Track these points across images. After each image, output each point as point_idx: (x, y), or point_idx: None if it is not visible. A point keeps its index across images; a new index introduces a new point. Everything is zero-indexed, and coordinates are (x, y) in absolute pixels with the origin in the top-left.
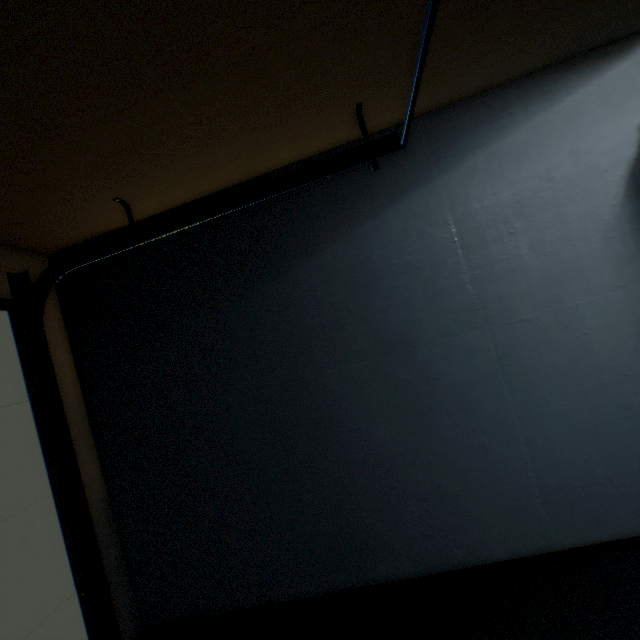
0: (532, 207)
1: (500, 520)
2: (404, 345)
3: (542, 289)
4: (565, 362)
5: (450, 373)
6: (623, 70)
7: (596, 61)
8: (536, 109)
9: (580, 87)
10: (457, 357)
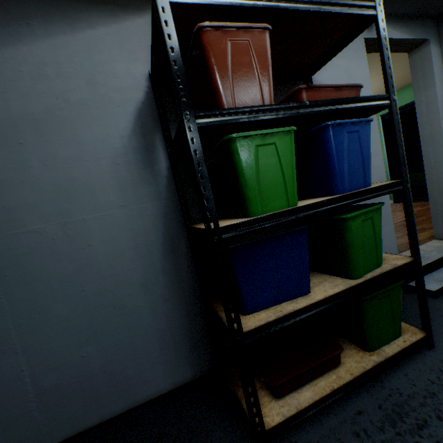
0: (47, 122)
1: None
2: None
3: (52, 202)
4: (71, 271)
5: None
6: (139, 25)
7: (117, 8)
8: (58, 30)
9: (102, 25)
10: None
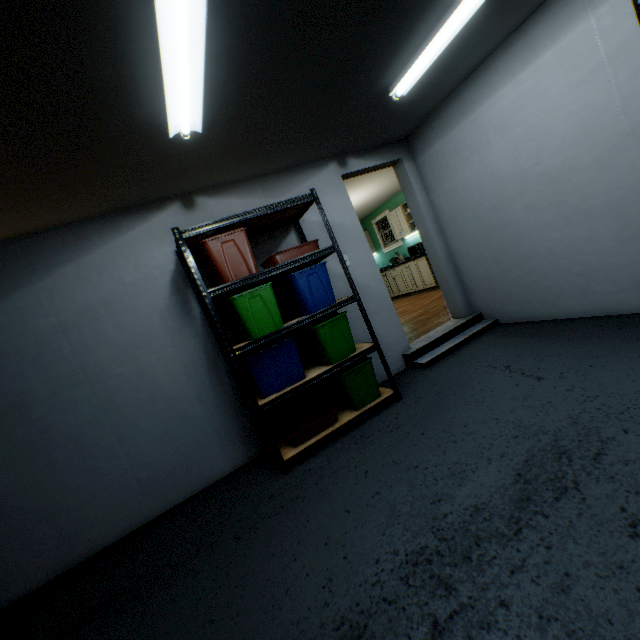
0: (113, 301)
1: (113, 513)
2: (20, 408)
3: (126, 353)
4: (146, 397)
5: (63, 421)
6: (163, 219)
7: (146, 211)
8: (109, 238)
9: (137, 226)
10: (67, 409)
